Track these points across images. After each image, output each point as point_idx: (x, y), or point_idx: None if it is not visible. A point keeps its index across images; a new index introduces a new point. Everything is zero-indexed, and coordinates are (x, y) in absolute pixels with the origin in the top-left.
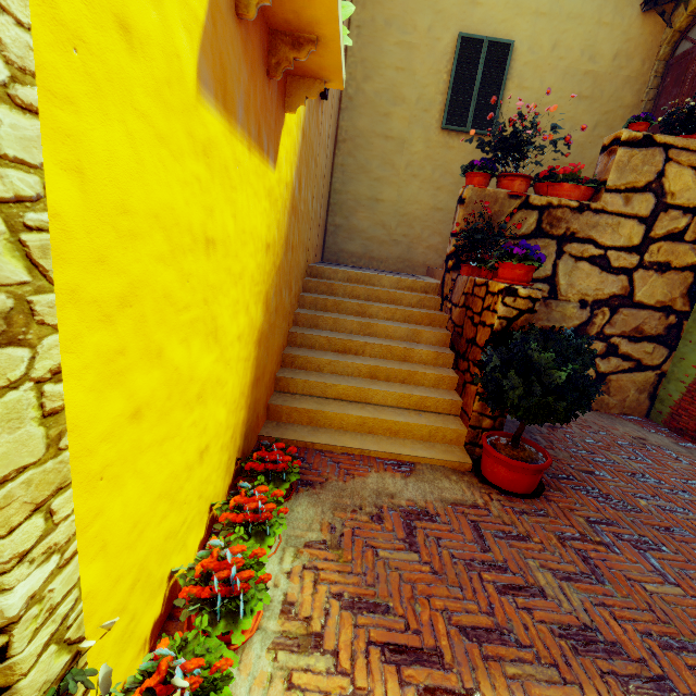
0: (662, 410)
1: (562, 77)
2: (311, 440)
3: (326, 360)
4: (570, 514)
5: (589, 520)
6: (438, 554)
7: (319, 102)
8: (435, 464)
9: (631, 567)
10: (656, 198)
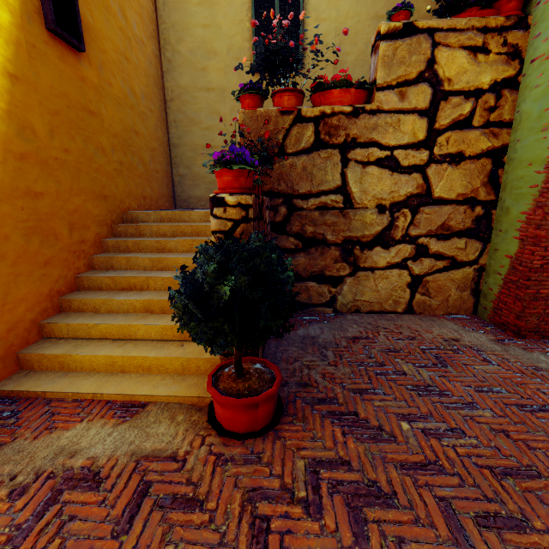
0: (486, 305)
1: (356, 2)
2: (42, 389)
3: (100, 300)
4: (291, 456)
5: (313, 462)
6: (44, 547)
7: (73, 54)
8: (173, 402)
9: (320, 541)
10: (432, 87)
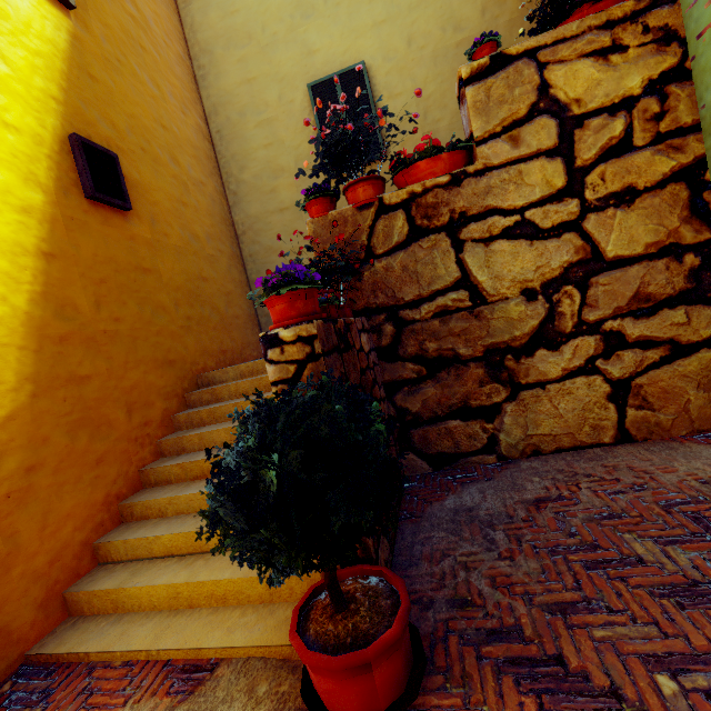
0: None
1: (434, 63)
2: (86, 649)
3: (165, 499)
4: None
5: None
6: None
7: (119, 215)
8: (255, 657)
9: None
10: (555, 117)
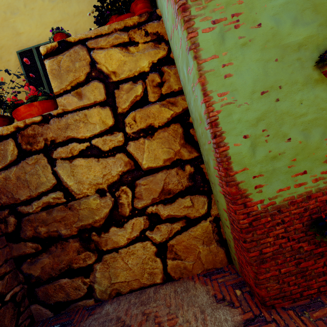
0: (234, 257)
1: None
2: None
3: None
4: None
5: None
6: None
7: None
8: None
9: None
10: (102, 82)
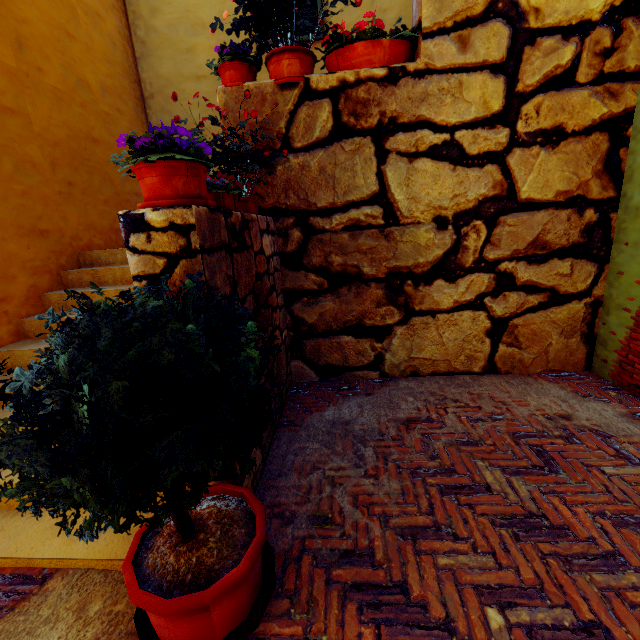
0: (607, 357)
1: None
2: None
3: None
4: None
5: None
6: None
7: None
8: (95, 569)
9: None
10: (510, 25)
